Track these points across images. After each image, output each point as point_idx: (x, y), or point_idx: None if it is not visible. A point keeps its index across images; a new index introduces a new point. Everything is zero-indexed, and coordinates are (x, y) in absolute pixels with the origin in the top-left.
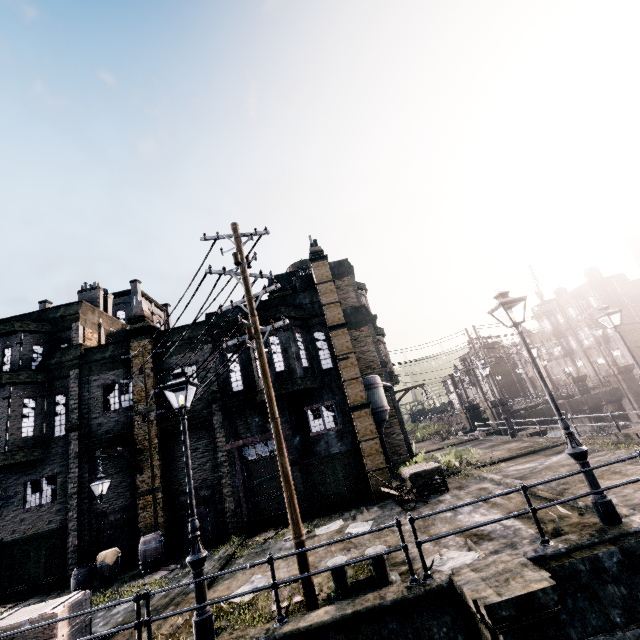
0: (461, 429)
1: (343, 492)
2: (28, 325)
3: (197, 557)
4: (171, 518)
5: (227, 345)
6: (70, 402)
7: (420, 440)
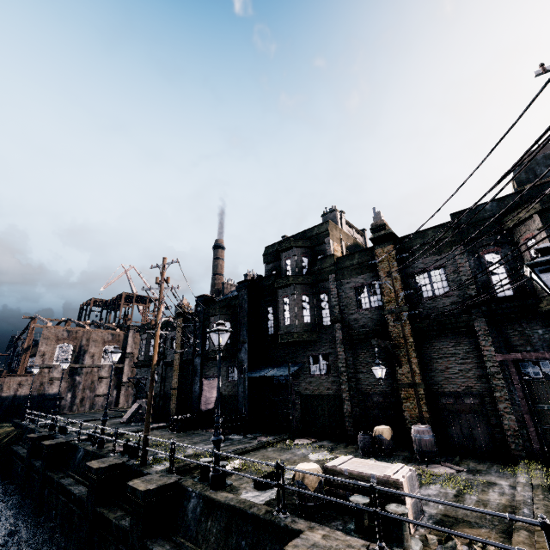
0: None
1: None
2: (298, 242)
3: None
4: (433, 415)
5: None
6: (331, 300)
7: None
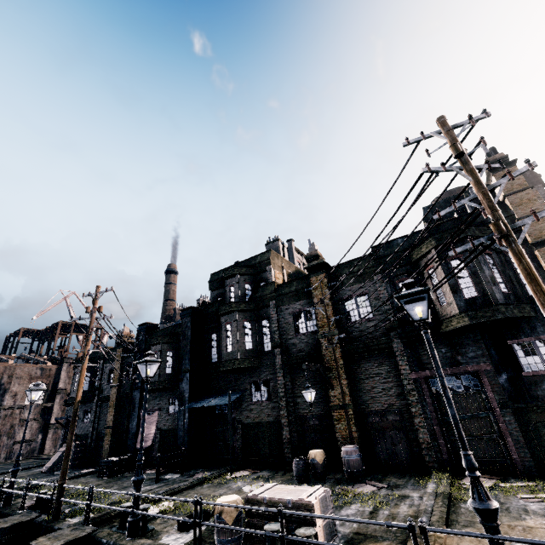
0: None
1: None
2: (241, 270)
3: (488, 506)
4: (362, 435)
5: (455, 252)
6: (272, 325)
7: None
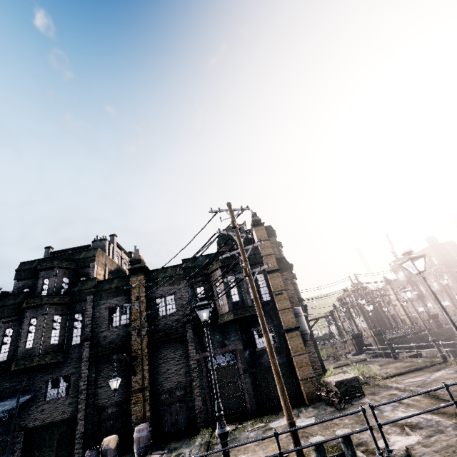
0: (348, 353)
1: None
2: (62, 263)
3: (224, 430)
4: (154, 412)
5: (227, 280)
6: (86, 319)
7: None
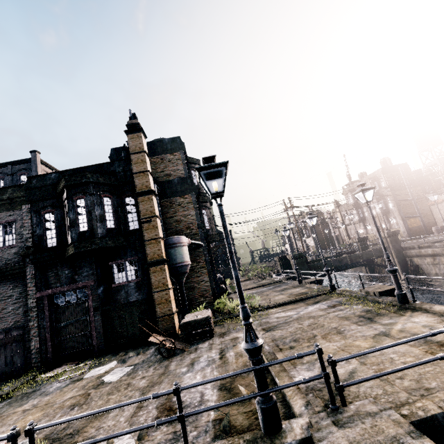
0: (277, 272)
1: (137, 333)
2: None
3: None
4: None
5: None
6: None
7: (249, 278)
